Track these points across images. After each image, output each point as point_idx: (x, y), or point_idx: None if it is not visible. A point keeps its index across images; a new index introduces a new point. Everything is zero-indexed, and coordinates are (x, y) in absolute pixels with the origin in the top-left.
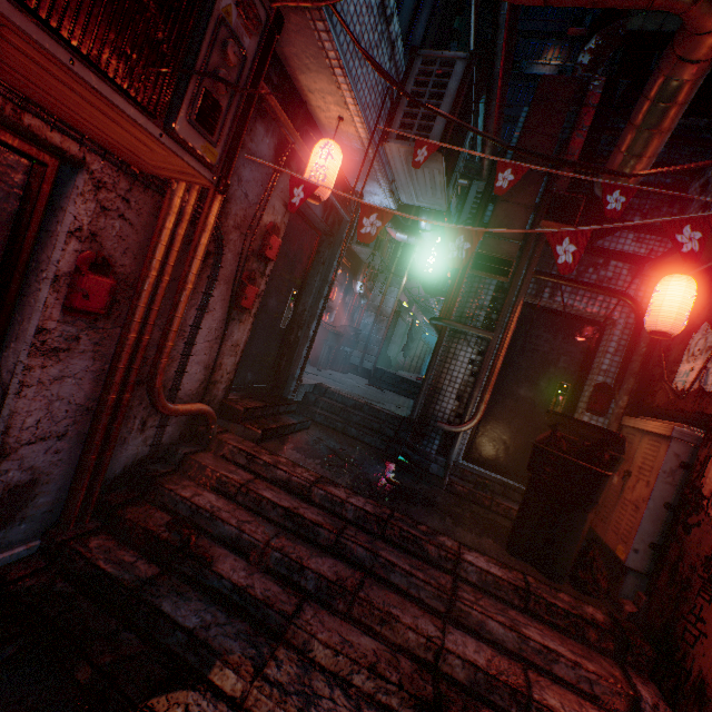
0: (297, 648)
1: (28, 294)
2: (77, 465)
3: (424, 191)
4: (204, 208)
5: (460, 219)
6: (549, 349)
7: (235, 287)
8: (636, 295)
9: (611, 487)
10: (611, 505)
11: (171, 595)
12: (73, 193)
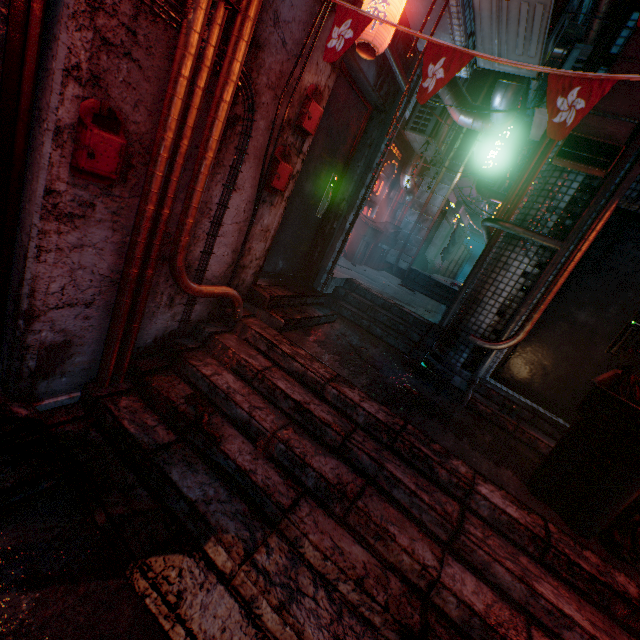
0: (289, 539)
1: (34, 149)
2: (107, 332)
3: (512, 46)
4: (227, 51)
5: (544, 99)
6: (633, 270)
7: (266, 164)
8: None
9: None
10: None
11: (181, 465)
12: (64, 14)
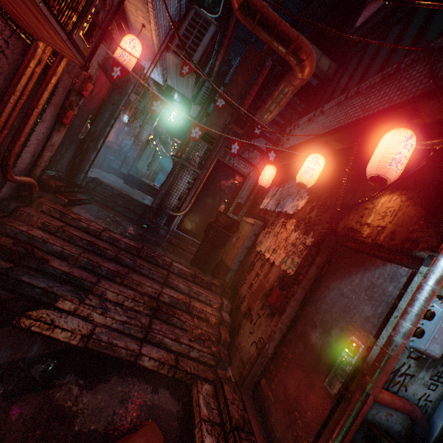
0: (98, 295)
1: None
2: None
3: (182, 85)
4: (56, 60)
5: (196, 100)
6: (223, 184)
7: (60, 109)
8: (260, 168)
9: (232, 243)
10: (231, 249)
11: (26, 275)
12: None
